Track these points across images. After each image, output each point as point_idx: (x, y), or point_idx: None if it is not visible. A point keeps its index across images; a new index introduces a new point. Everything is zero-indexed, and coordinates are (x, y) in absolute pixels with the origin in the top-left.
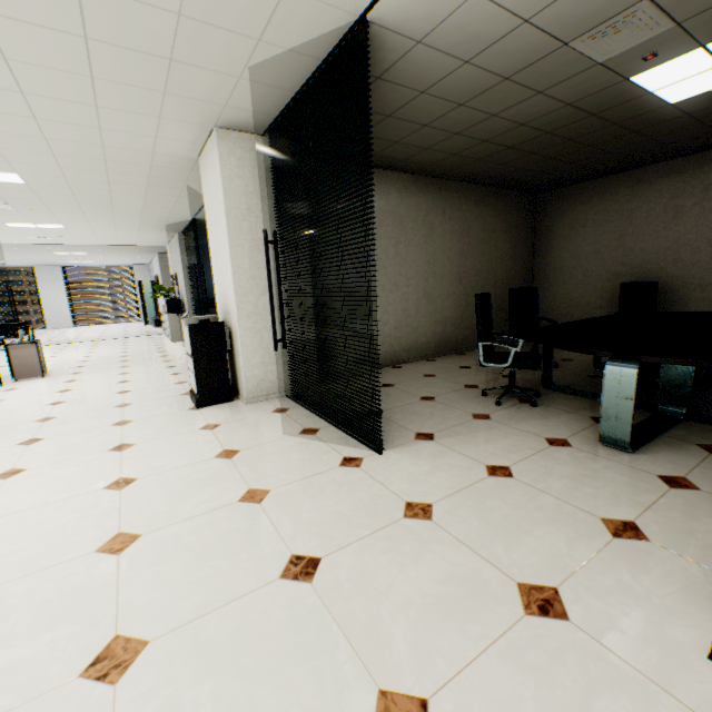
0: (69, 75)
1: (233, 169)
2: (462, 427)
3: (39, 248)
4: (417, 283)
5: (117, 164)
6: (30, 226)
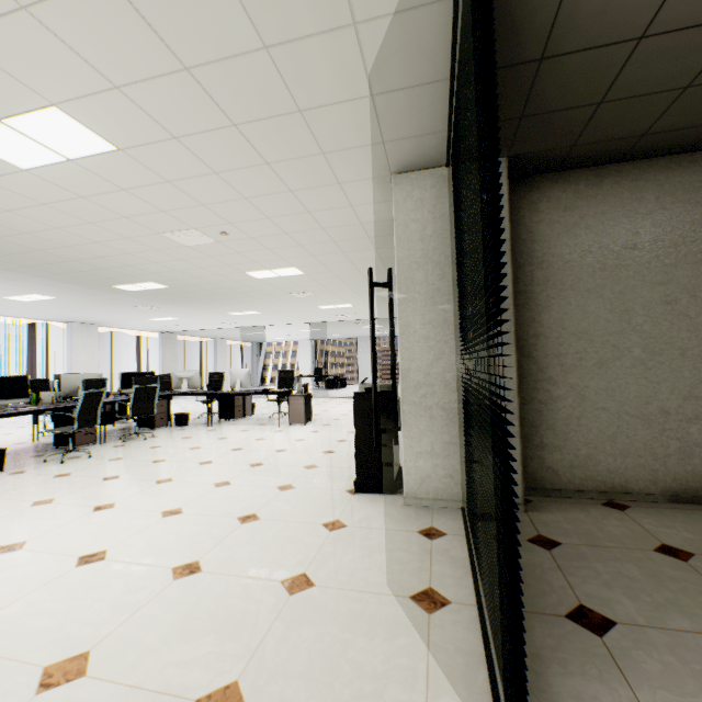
0: (254, 169)
1: (408, 214)
2: None
3: (350, 324)
4: None
5: (344, 242)
6: (332, 307)
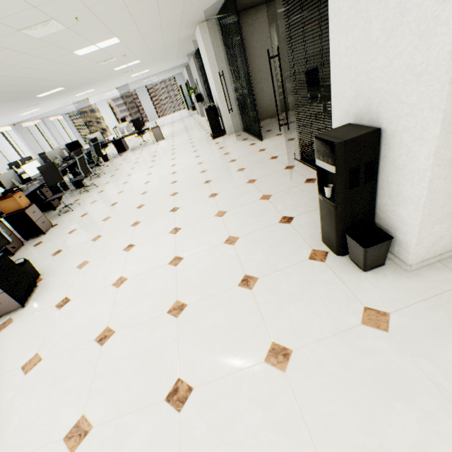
0: (157, 35)
1: (207, 40)
2: (293, 130)
3: (139, 81)
4: (303, 61)
5: (168, 45)
6: (138, 74)
